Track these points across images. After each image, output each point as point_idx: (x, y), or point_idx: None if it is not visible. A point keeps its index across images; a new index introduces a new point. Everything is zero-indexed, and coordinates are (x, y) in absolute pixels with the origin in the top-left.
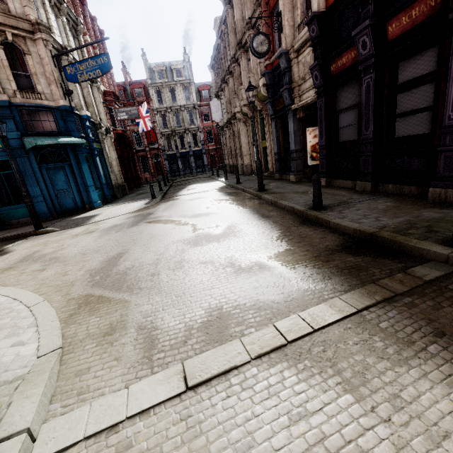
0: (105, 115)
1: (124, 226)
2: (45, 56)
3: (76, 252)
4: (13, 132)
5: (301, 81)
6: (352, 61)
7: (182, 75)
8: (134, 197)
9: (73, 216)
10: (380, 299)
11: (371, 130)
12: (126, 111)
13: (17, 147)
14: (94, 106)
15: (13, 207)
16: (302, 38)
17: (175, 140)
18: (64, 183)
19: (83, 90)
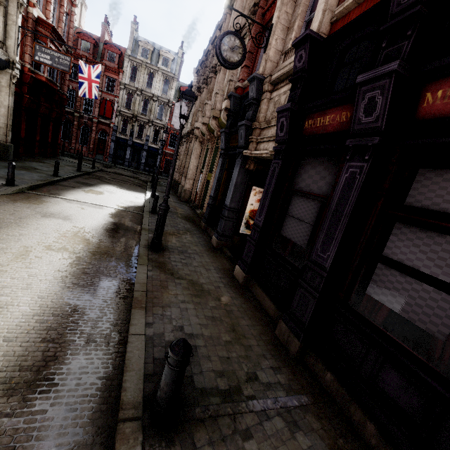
0: (16, 42)
1: None
2: None
3: None
4: None
5: (265, 124)
6: (338, 127)
7: (169, 66)
8: None
9: None
10: None
11: (330, 256)
12: (52, 55)
13: None
14: None
15: None
16: (285, 68)
17: (133, 126)
18: None
19: None
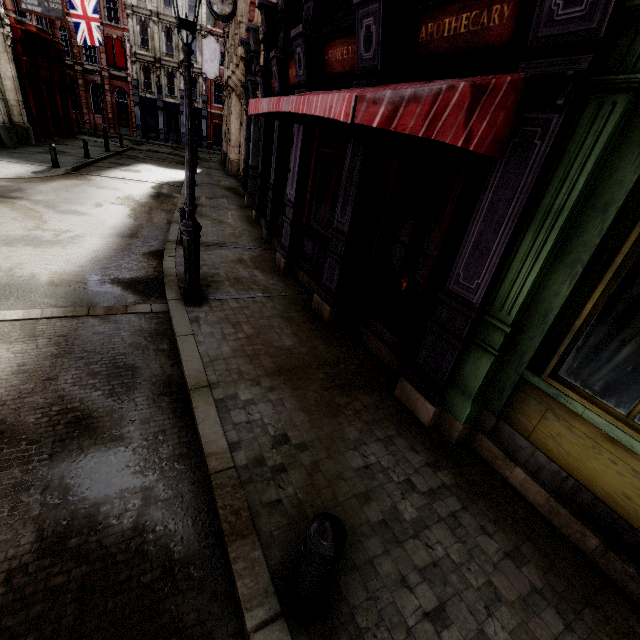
0: None
1: None
2: None
3: None
4: None
5: None
6: None
7: None
8: (33, 154)
9: None
10: (69, 315)
11: (273, 176)
12: None
13: None
14: None
15: None
16: None
17: (159, 77)
18: None
19: None
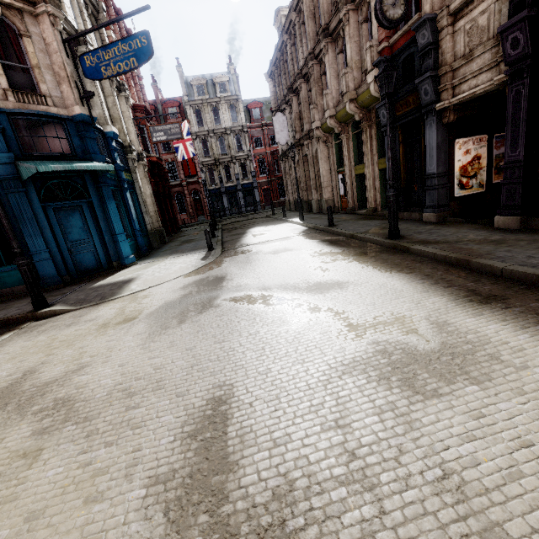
0: (135, 135)
1: (188, 308)
2: (52, 39)
3: (109, 383)
4: (1, 153)
5: (462, 60)
6: None
7: (228, 90)
8: (178, 247)
9: (95, 280)
10: None
11: None
12: (164, 130)
13: (8, 177)
14: (122, 122)
15: (4, 269)
16: None
17: (219, 171)
18: (81, 231)
19: (106, 100)
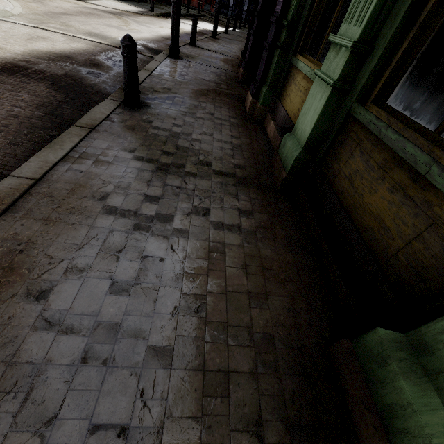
0: None
1: (97, 10)
2: None
3: (54, 5)
4: None
5: None
6: None
7: None
8: (145, 5)
9: None
10: (114, 46)
11: None
12: None
13: None
14: None
15: None
16: None
17: None
18: None
19: None
